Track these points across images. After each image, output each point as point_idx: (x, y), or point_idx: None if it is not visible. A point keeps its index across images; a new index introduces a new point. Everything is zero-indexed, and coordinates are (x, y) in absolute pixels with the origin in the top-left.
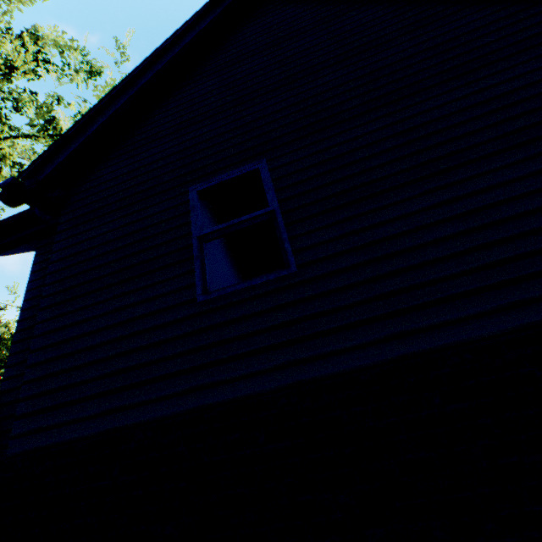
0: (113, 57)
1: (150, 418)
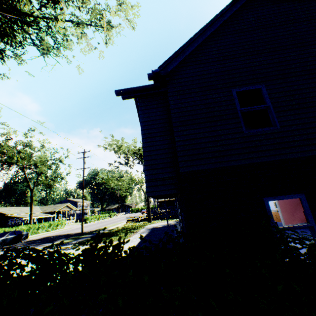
0: None
1: (233, 165)
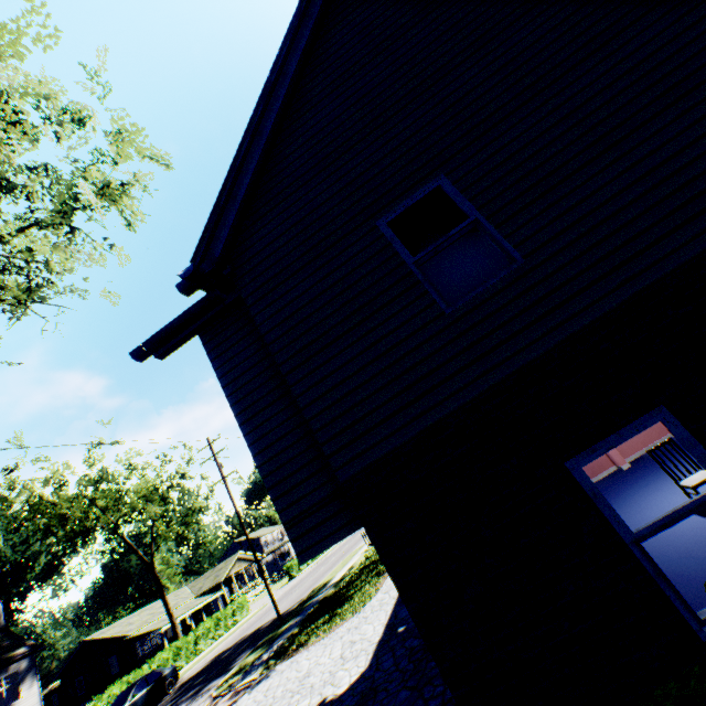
0: (91, 92)
1: (456, 407)
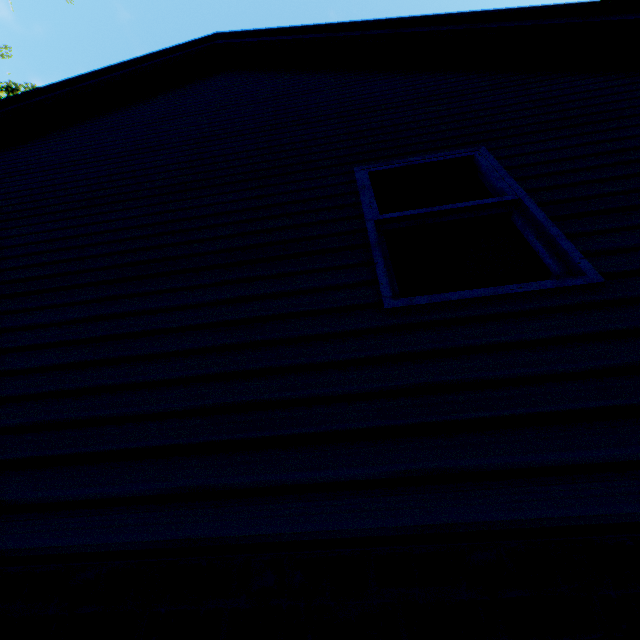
0: None
1: None
